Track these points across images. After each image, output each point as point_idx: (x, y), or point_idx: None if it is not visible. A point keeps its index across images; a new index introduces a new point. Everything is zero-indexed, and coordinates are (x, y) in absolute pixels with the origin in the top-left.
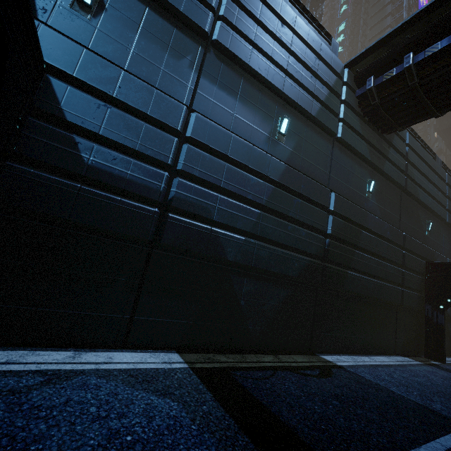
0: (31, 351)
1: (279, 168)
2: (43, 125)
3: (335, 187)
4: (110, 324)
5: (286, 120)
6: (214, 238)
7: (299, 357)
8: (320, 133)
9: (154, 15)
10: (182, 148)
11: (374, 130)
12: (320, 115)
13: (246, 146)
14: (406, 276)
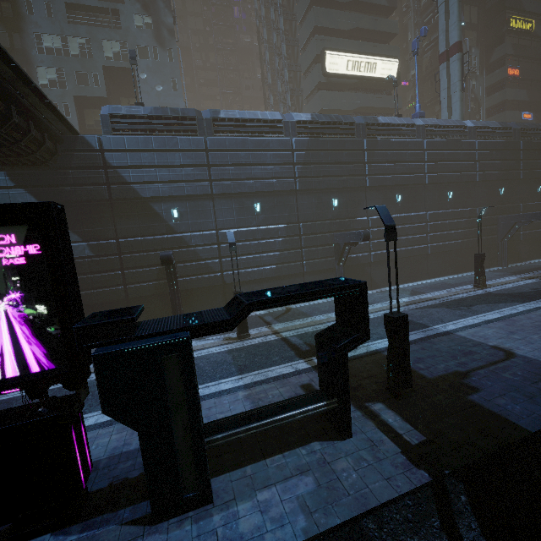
0: None
1: None
2: None
3: None
4: None
5: None
6: None
7: None
8: None
9: None
10: None
11: (38, 168)
12: None
13: None
14: (128, 275)
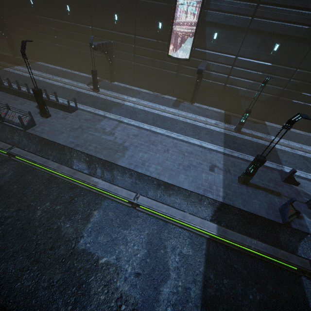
0: (204, 105)
1: (266, 67)
2: (206, 72)
3: (304, 66)
4: (214, 104)
5: (277, 46)
6: (236, 90)
7: (255, 119)
8: (304, 41)
9: (231, 31)
10: (232, 68)
11: None
12: (304, 34)
13: (253, 63)
14: None
